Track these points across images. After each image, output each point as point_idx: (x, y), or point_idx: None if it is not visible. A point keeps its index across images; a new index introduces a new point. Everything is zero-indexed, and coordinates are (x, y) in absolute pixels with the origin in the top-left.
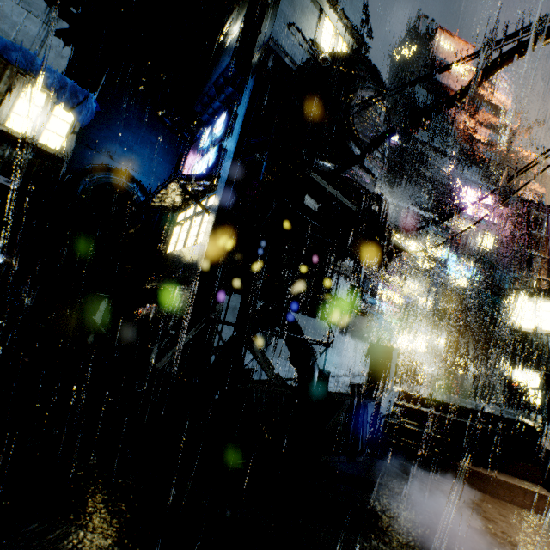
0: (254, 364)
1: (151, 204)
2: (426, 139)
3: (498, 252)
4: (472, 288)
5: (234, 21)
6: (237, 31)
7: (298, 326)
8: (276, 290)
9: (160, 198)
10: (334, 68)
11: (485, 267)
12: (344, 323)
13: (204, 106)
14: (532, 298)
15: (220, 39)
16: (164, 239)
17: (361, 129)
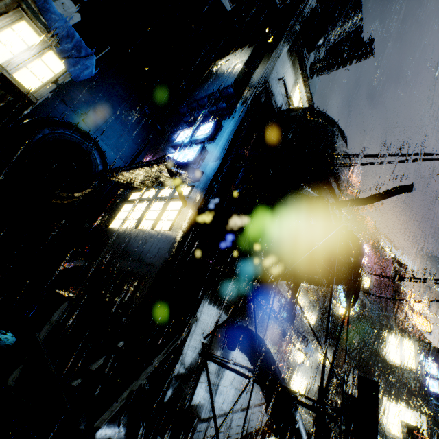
0: (206, 397)
1: (117, 175)
2: None
3: (370, 290)
4: (351, 316)
5: (232, 59)
6: (235, 67)
7: (274, 360)
8: (239, 302)
9: (131, 173)
10: (320, 121)
11: (362, 301)
12: (276, 342)
13: (189, 109)
14: (398, 336)
15: (213, 68)
16: (109, 211)
17: (340, 174)
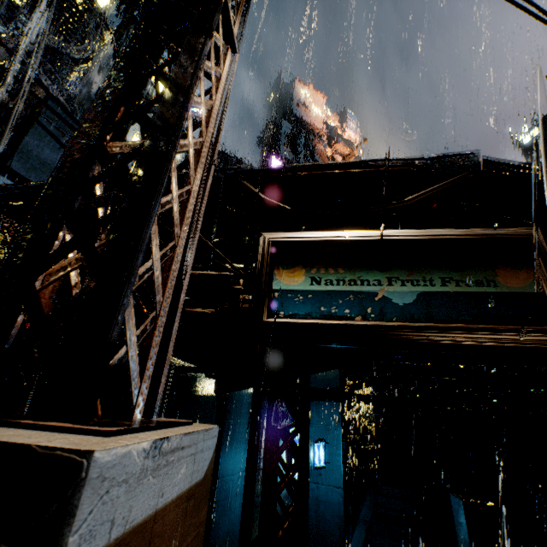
0: None
1: None
2: (290, 159)
3: None
4: None
5: None
6: None
7: None
8: None
9: None
10: None
11: None
12: None
13: None
14: None
15: None
16: None
17: None
